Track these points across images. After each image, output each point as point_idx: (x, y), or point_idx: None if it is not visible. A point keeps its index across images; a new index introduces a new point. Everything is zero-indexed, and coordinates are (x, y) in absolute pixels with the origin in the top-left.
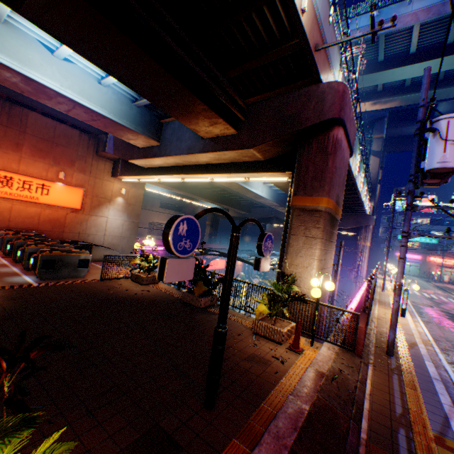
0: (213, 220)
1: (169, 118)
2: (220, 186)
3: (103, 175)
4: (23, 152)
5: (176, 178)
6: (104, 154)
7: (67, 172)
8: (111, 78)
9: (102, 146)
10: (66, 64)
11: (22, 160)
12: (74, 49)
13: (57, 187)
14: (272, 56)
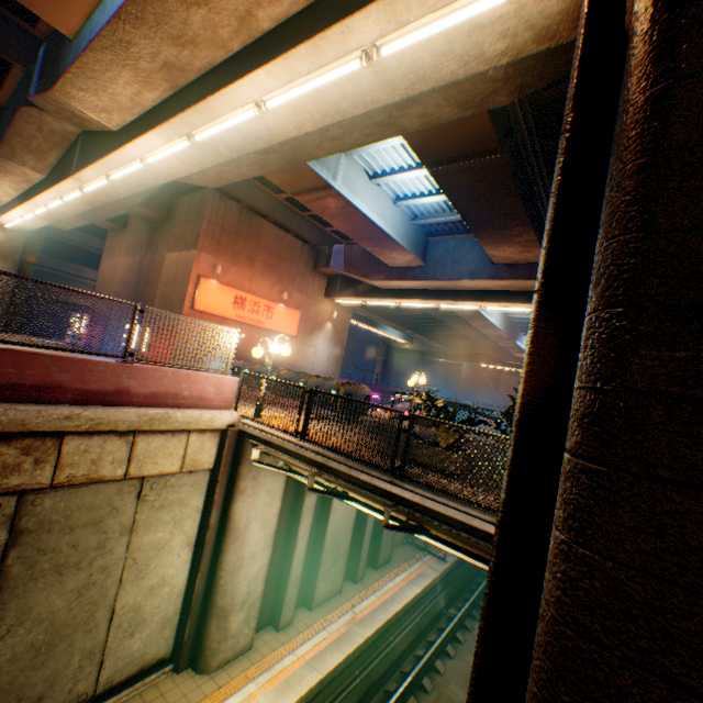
0: (386, 355)
1: (440, 236)
2: (424, 310)
3: (316, 295)
4: (255, 268)
5: (426, 303)
6: (323, 270)
7: (287, 291)
8: (415, 201)
9: (323, 260)
10: (375, 188)
11: (253, 278)
12: (446, 193)
13: (278, 310)
14: None
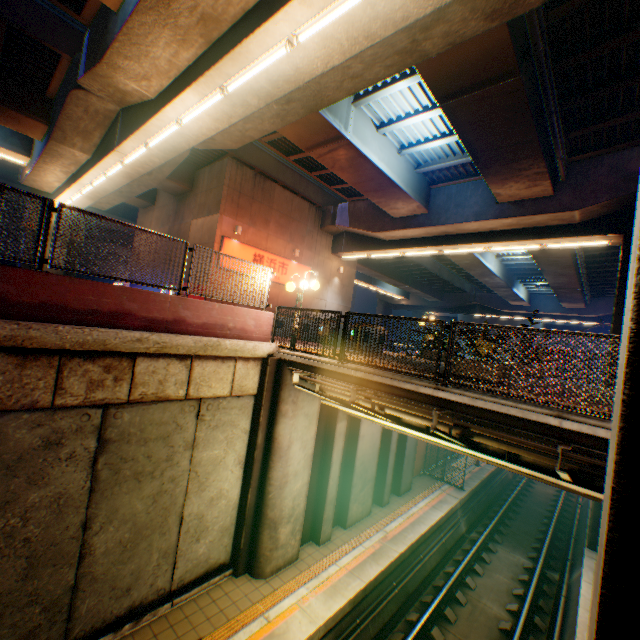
0: (384, 312)
1: (442, 183)
2: (421, 264)
3: (324, 252)
4: (269, 229)
5: (429, 250)
6: (329, 228)
7: (298, 249)
8: (419, 147)
9: (328, 219)
10: (381, 137)
11: (268, 238)
12: (457, 129)
13: (291, 266)
14: (637, 115)
